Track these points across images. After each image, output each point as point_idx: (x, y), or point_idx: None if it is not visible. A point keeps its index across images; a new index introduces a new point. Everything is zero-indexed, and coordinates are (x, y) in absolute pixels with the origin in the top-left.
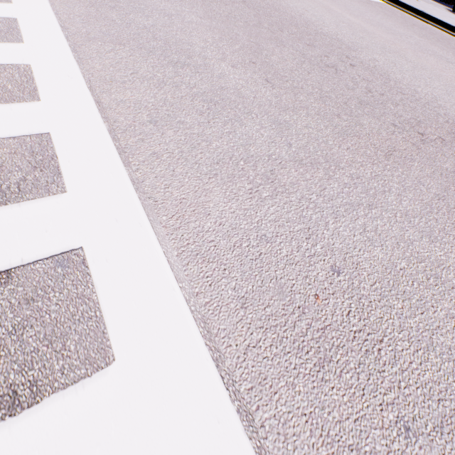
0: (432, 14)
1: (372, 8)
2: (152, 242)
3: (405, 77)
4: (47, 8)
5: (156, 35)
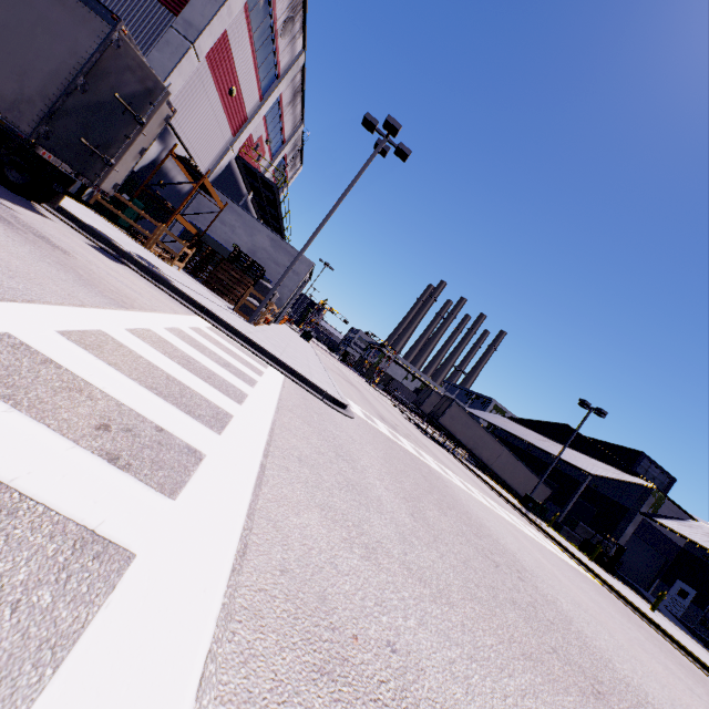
0: (675, 636)
1: (578, 574)
2: (248, 489)
3: (599, 640)
4: (278, 389)
5: (337, 438)
